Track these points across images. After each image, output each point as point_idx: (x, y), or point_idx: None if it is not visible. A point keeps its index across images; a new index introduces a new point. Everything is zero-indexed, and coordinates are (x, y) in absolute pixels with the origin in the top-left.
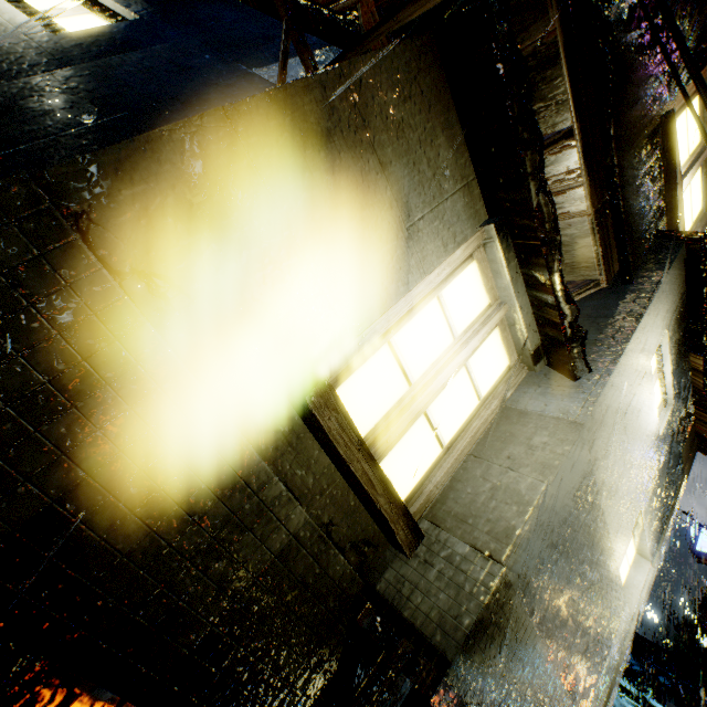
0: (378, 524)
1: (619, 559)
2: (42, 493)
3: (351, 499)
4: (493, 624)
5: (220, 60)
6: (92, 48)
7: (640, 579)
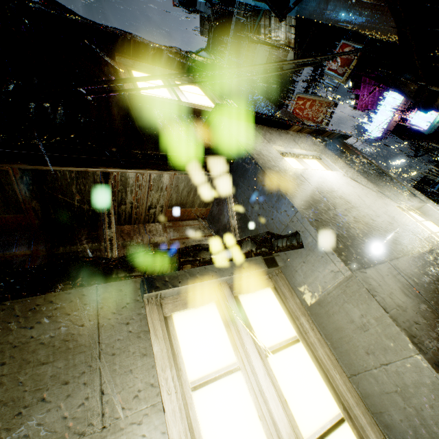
0: None
1: (438, 242)
2: None
3: None
4: None
5: None
6: None
7: (438, 216)
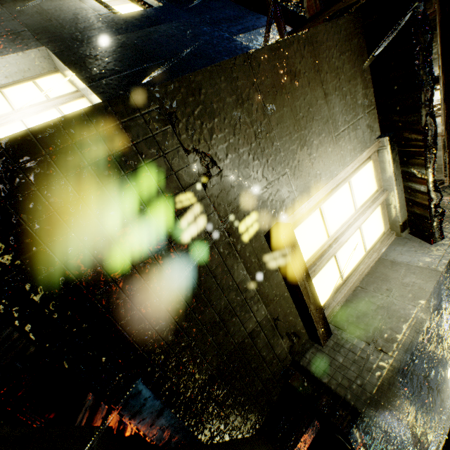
0: (304, 323)
1: (448, 367)
2: (140, 276)
3: (289, 305)
4: (383, 393)
5: (212, 30)
6: (138, 22)
7: None
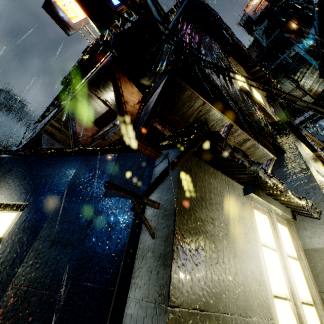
0: None
1: None
2: None
3: None
4: None
5: (83, 201)
6: (20, 244)
7: None
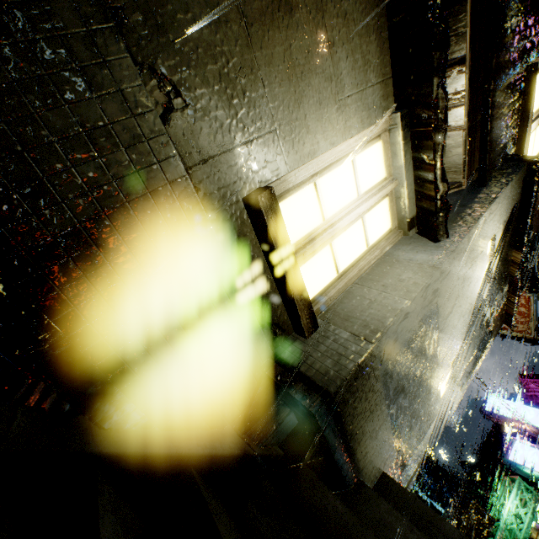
0: (288, 312)
1: (442, 376)
2: (72, 215)
3: (273, 292)
4: (360, 381)
5: None
6: None
7: (451, 398)
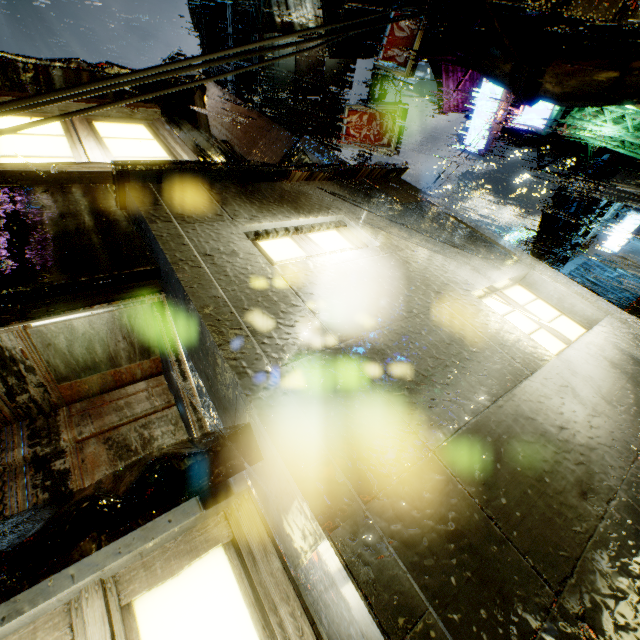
0: None
1: (546, 353)
2: None
3: None
4: None
5: None
6: None
7: (552, 289)
